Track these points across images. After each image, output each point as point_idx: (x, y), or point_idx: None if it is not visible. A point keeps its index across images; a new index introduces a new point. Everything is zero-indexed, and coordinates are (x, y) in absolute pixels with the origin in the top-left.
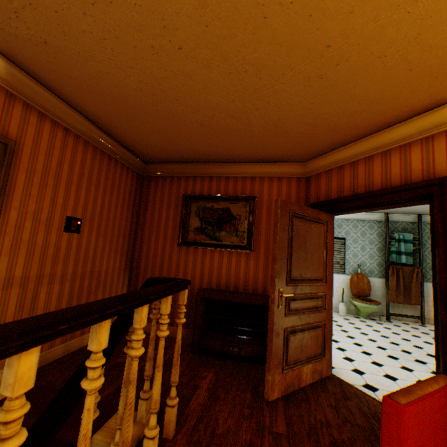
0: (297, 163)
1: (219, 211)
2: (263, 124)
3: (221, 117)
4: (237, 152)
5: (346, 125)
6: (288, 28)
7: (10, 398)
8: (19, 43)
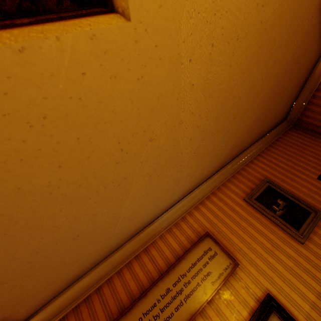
0: None
1: None
2: None
3: (297, 53)
4: None
5: None
6: None
7: None
8: (228, 155)
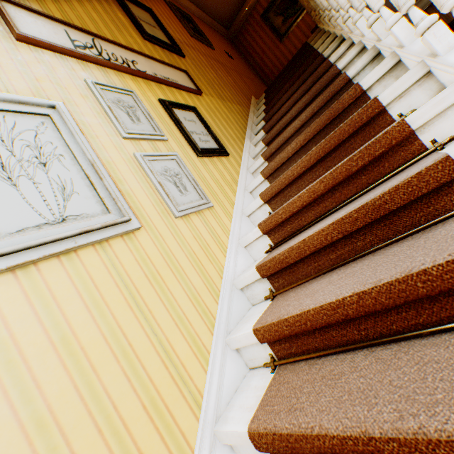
0: None
1: None
2: None
3: None
4: None
5: None
6: None
7: None
8: None
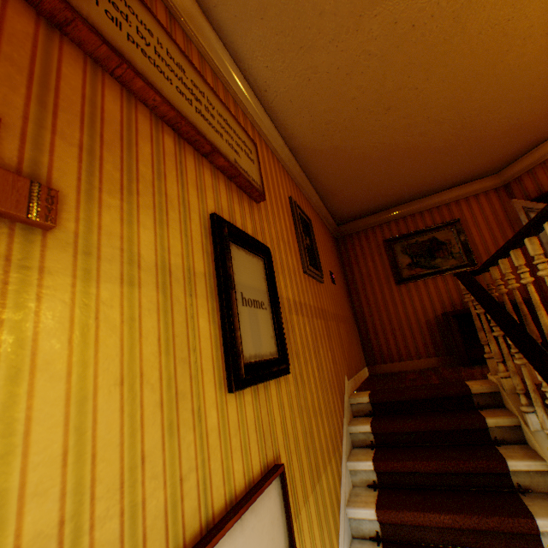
0: (488, 176)
1: (425, 243)
2: (467, 151)
3: (432, 157)
4: (431, 185)
5: (545, 125)
6: (510, 80)
7: (537, 256)
8: (316, 155)
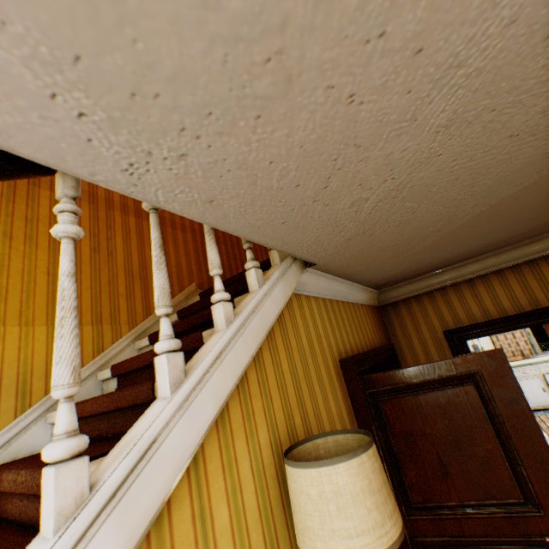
0: None
1: None
2: None
3: None
4: None
5: None
6: None
7: None
8: None
